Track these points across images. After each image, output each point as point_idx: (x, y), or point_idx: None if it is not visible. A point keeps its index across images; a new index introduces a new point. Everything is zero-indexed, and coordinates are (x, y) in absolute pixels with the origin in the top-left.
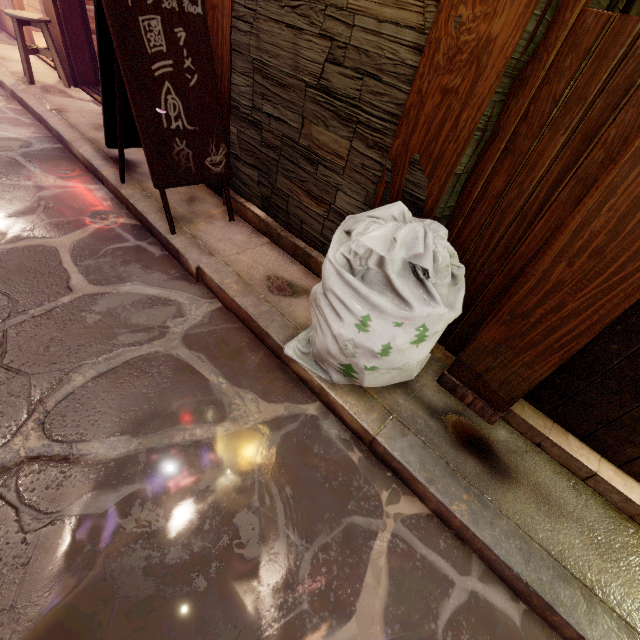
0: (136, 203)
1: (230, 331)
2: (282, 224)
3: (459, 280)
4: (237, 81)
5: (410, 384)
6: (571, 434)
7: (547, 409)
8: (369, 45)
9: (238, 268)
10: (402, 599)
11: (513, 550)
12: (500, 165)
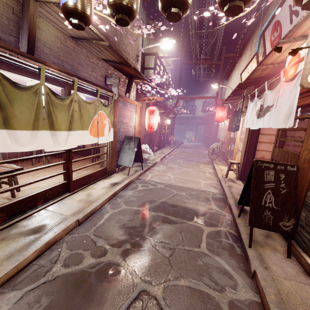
0: (239, 227)
1: None
2: None
3: None
4: (309, 195)
5: None
6: None
7: None
8: None
9: (280, 287)
10: None
11: None
12: None
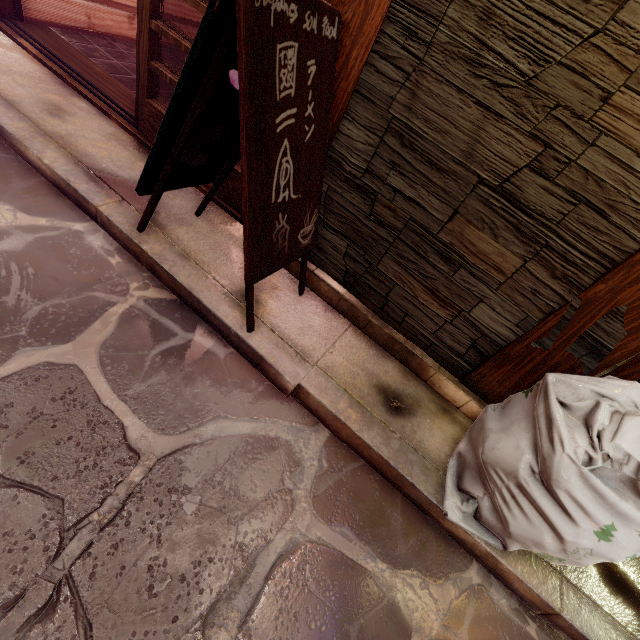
0: (174, 271)
1: (355, 476)
2: (371, 307)
3: None
4: (353, 133)
5: None
6: None
7: None
8: (609, 175)
9: (342, 379)
10: None
11: None
12: None
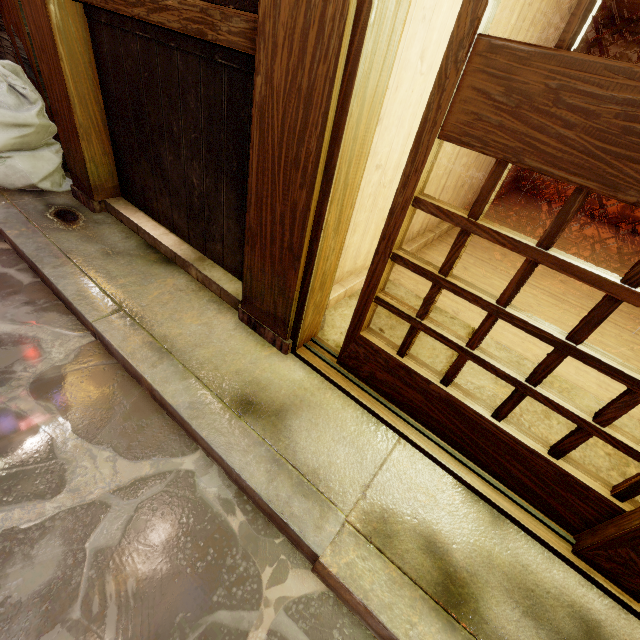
0: None
1: None
2: None
3: (31, 100)
4: None
5: (47, 195)
6: (143, 212)
7: (131, 199)
8: None
9: None
10: None
11: (33, 246)
12: None
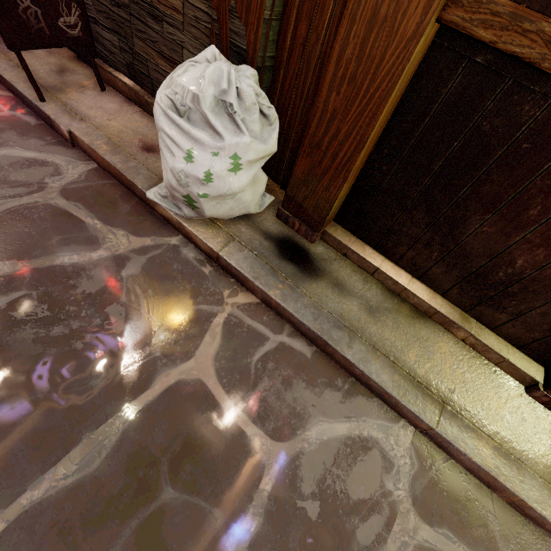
0: (3, 73)
1: (105, 186)
2: (149, 91)
3: (272, 120)
4: None
5: (253, 218)
6: (368, 245)
7: (353, 229)
8: None
9: (108, 132)
10: (230, 348)
11: (308, 314)
12: (301, 10)
